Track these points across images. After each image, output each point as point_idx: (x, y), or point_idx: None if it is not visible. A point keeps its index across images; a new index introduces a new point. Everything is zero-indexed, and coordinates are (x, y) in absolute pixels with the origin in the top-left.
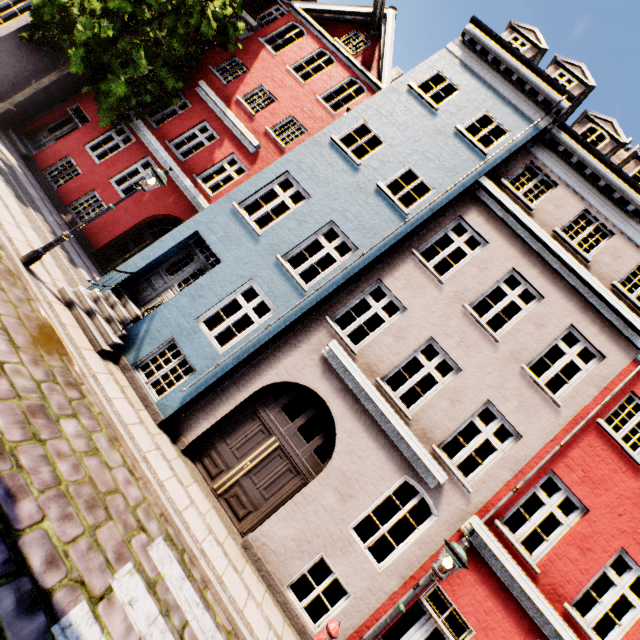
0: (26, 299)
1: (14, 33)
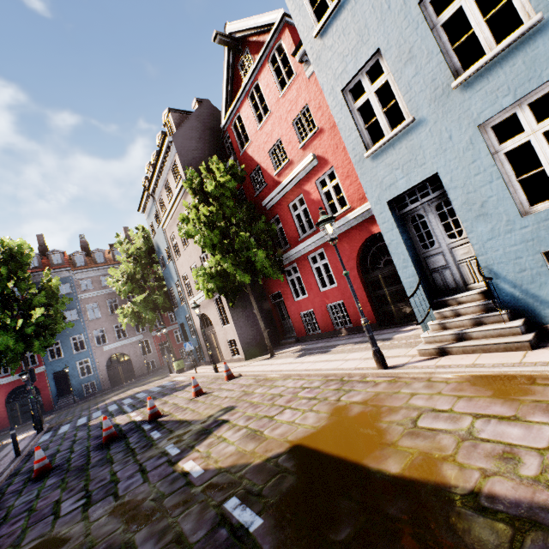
0: (428, 383)
1: (230, 311)
